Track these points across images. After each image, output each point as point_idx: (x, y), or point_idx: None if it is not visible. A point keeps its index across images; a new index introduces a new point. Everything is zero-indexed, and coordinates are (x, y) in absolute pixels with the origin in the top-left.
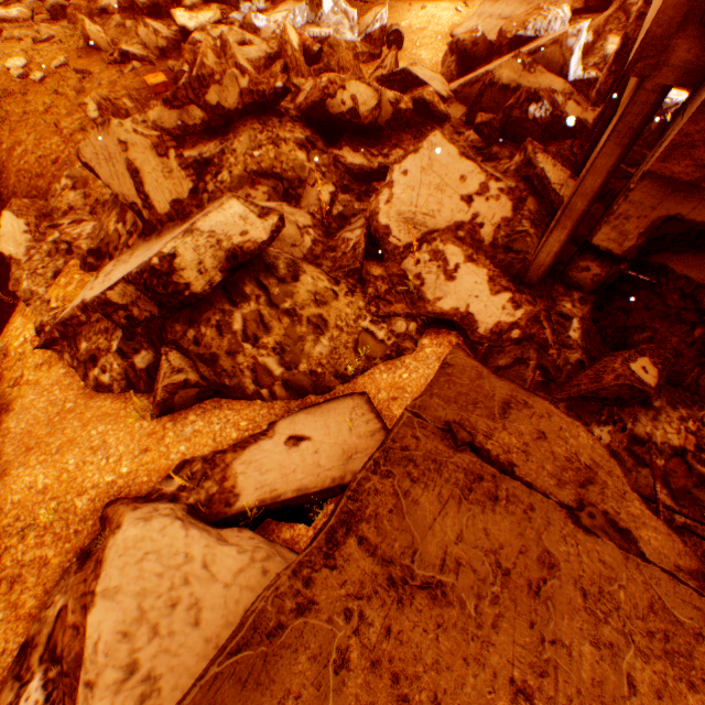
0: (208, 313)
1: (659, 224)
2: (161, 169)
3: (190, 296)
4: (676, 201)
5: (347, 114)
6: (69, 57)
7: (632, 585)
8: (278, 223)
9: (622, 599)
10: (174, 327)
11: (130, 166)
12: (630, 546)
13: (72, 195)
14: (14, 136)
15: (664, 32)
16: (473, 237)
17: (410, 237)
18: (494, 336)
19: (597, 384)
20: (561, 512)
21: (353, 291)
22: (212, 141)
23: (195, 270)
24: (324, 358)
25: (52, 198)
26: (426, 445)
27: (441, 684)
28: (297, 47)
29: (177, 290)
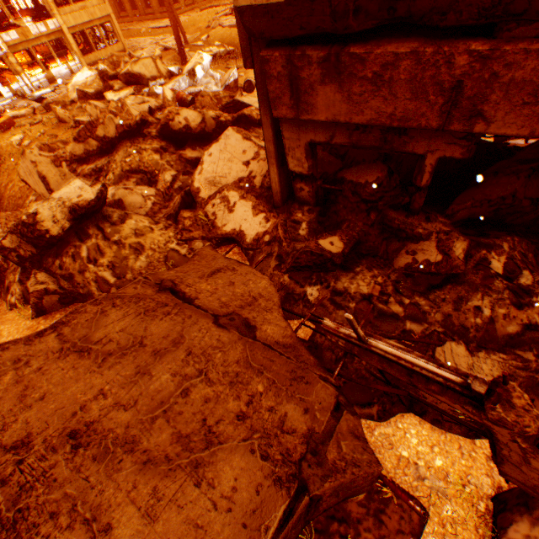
0: (67, 248)
1: (310, 149)
2: (59, 174)
3: (51, 238)
4: (304, 132)
5: (184, 128)
6: (48, 130)
7: (233, 351)
8: (101, 188)
9: (218, 357)
10: (48, 260)
11: (40, 175)
12: (251, 334)
13: (34, 205)
14: (10, 178)
15: (247, 43)
16: (249, 185)
17: (212, 192)
18: (255, 242)
19: (295, 256)
20: (210, 318)
21: (168, 227)
22: (104, 158)
23: (51, 221)
24: (144, 269)
25: (24, 209)
26: (140, 291)
27: (53, 390)
28: (171, 99)
29: (41, 234)
